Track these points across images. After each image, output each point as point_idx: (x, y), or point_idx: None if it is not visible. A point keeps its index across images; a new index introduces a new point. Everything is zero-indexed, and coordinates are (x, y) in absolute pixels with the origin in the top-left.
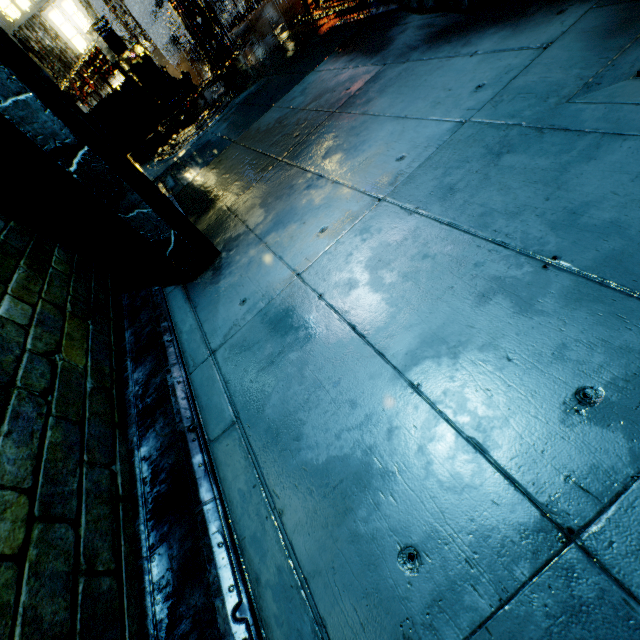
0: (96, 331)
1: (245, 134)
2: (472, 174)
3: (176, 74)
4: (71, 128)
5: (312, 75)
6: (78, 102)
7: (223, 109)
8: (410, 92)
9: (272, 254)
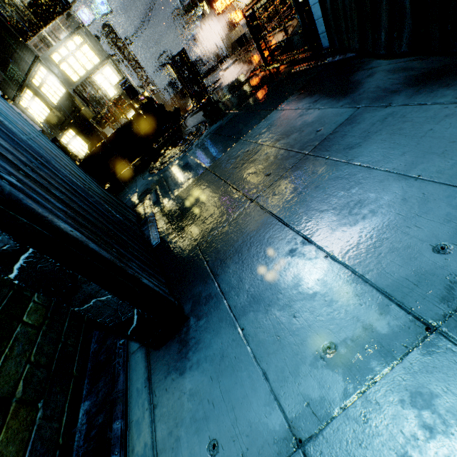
0: (44, 418)
1: (216, 163)
2: None
3: (170, 105)
4: (10, 232)
5: (275, 113)
6: (107, 127)
7: (199, 136)
8: (412, 143)
9: (252, 358)
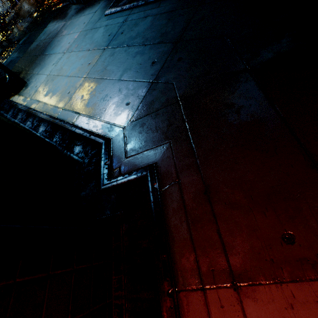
0: None
1: (26, 53)
2: (81, 41)
3: None
4: None
5: (46, 29)
6: None
7: (14, 48)
8: (72, 27)
9: (42, 74)
